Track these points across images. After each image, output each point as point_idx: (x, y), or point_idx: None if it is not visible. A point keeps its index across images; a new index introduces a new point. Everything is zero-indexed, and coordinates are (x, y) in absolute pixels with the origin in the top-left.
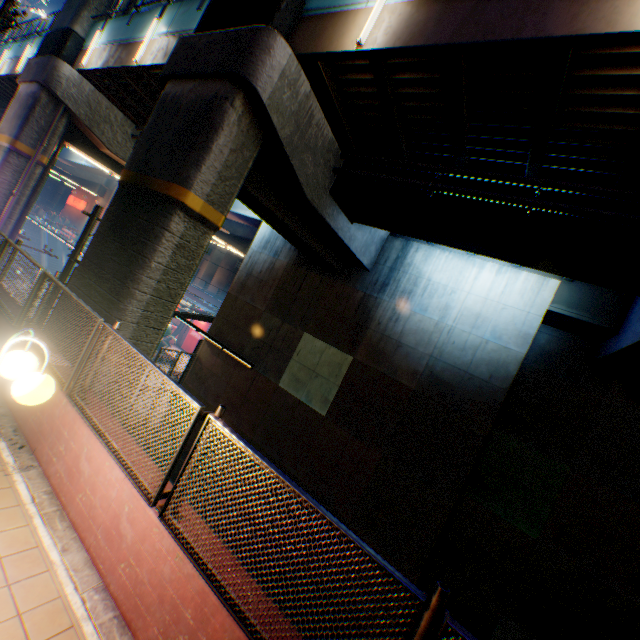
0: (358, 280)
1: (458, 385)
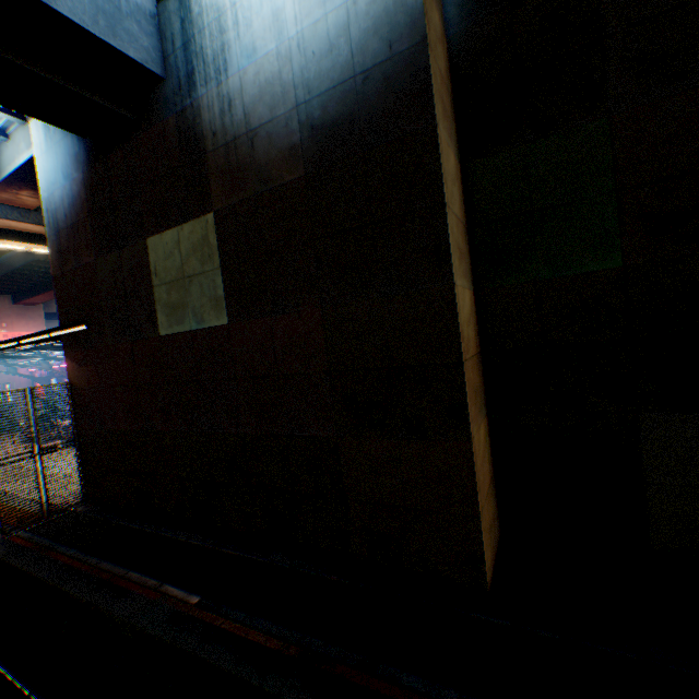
0: (160, 106)
1: (356, 107)
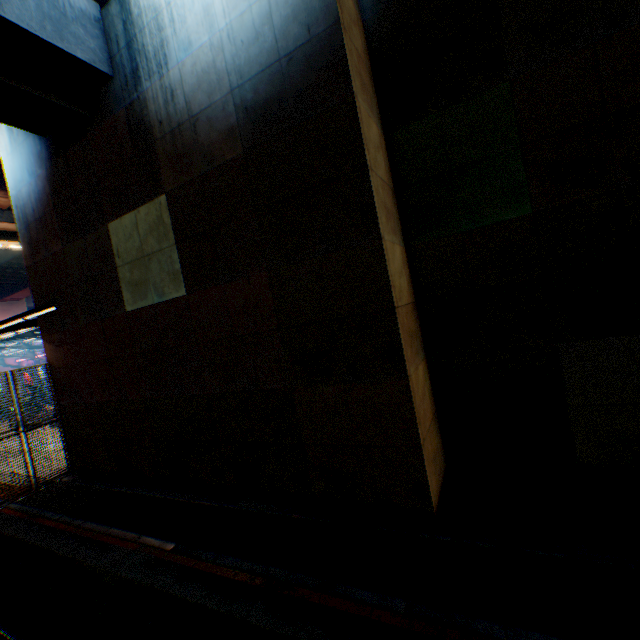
0: (111, 102)
1: (283, 87)
